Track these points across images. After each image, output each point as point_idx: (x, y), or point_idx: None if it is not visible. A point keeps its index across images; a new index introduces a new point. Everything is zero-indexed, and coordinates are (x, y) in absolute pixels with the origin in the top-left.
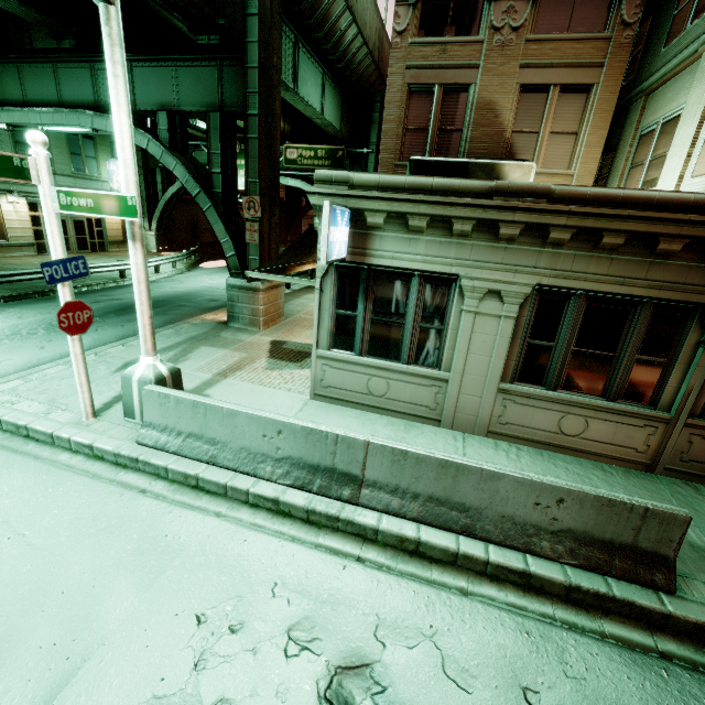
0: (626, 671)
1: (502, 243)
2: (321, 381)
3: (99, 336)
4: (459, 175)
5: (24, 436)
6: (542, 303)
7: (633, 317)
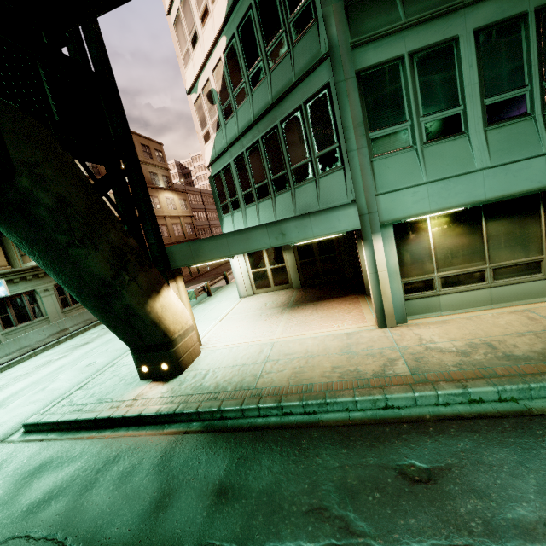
0: None
1: (41, 278)
2: None
3: None
4: None
5: None
6: (57, 288)
7: None
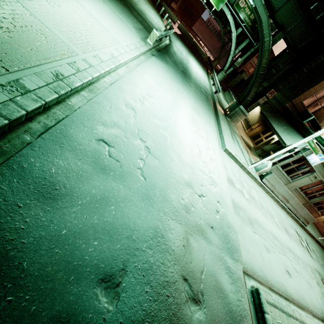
0: (305, 233)
1: None
2: (270, 170)
3: (209, 111)
4: (316, 129)
5: (242, 168)
6: (318, 182)
7: (323, 190)
